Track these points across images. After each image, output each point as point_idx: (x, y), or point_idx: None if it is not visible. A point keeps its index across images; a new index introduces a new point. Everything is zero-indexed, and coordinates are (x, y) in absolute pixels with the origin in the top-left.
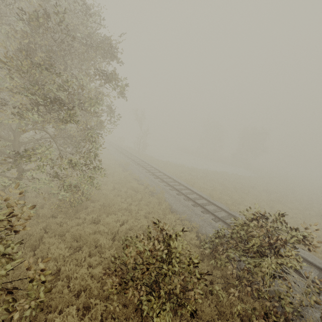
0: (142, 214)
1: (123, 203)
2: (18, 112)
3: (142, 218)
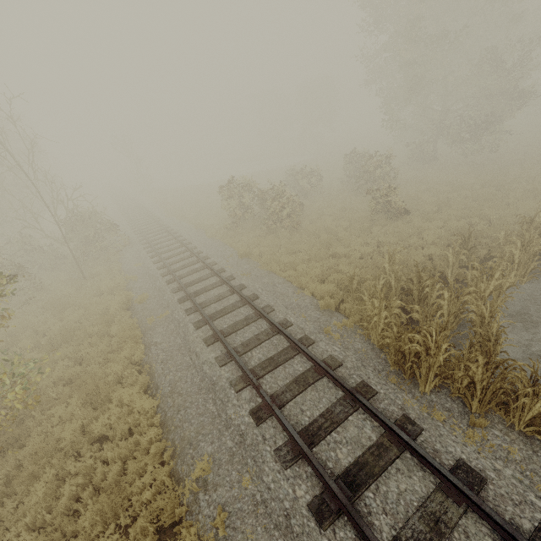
0: None
1: None
2: None
3: None
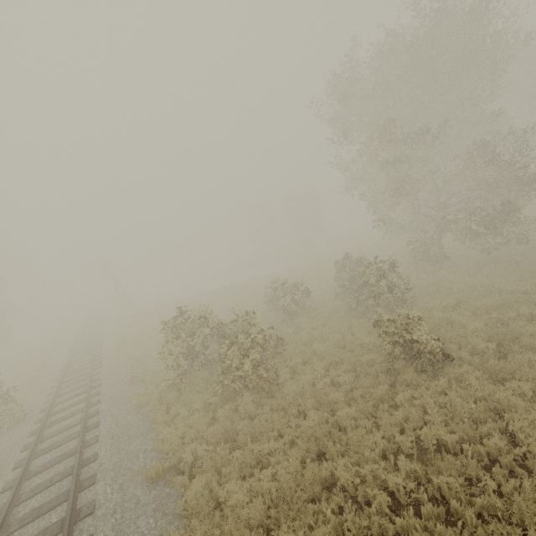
0: None
1: None
2: None
3: None
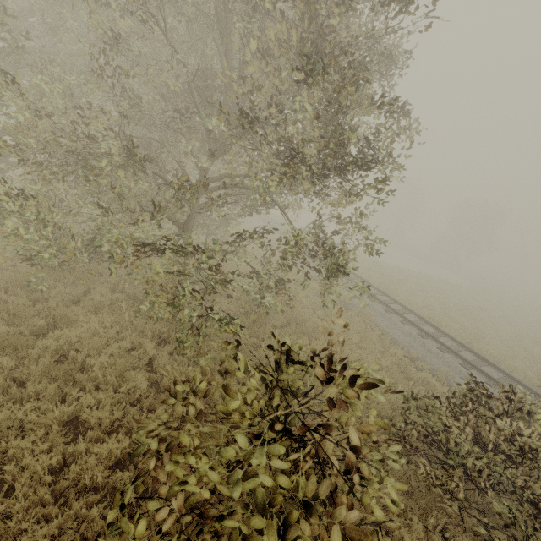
0: (353, 341)
1: (318, 319)
2: (285, 172)
3: (355, 348)
